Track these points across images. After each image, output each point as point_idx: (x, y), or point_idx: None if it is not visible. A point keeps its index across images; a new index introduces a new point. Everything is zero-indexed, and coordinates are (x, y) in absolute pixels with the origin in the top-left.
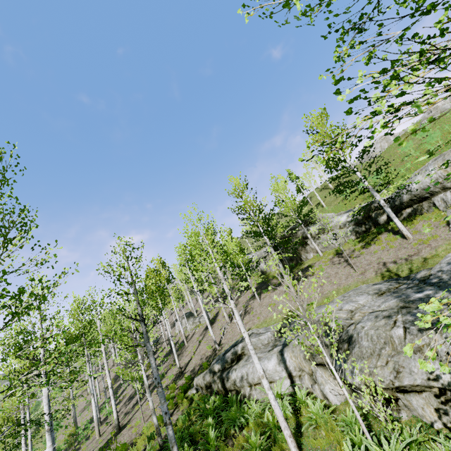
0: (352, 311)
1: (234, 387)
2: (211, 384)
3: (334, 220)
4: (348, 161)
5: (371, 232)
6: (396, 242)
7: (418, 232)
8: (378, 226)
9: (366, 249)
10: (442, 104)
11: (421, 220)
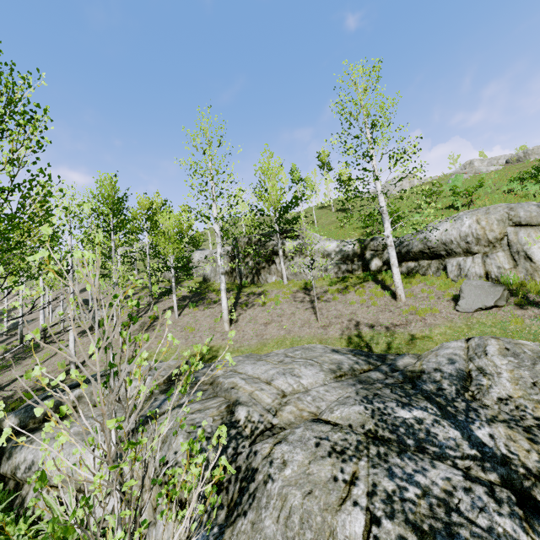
0: (285, 394)
1: (14, 476)
2: None
3: (319, 244)
4: (374, 163)
5: (355, 275)
6: (382, 299)
7: (414, 297)
8: (368, 271)
9: (342, 295)
10: (479, 166)
11: (421, 283)
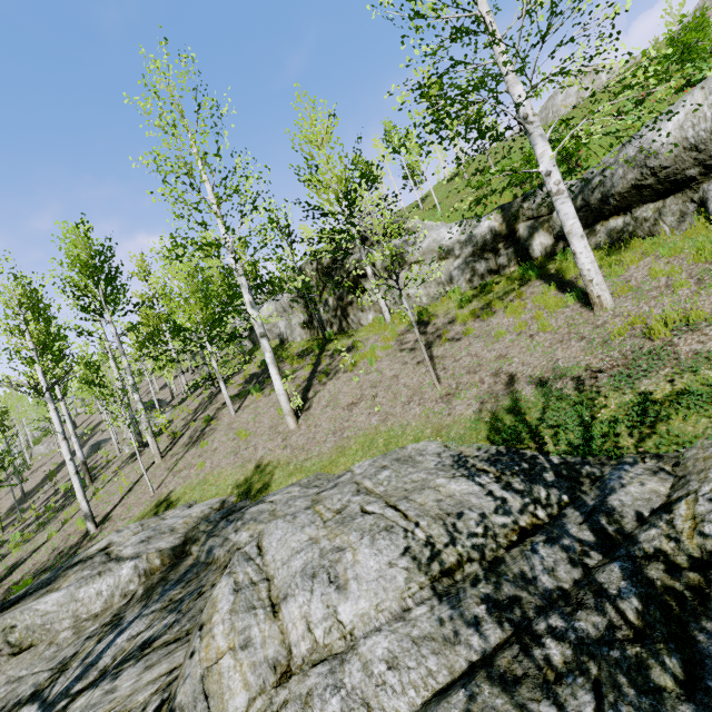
0: (290, 667)
1: None
2: None
3: (429, 237)
4: (486, 13)
5: (506, 275)
6: (560, 313)
7: (634, 293)
8: (527, 262)
9: (482, 321)
10: None
11: (647, 256)
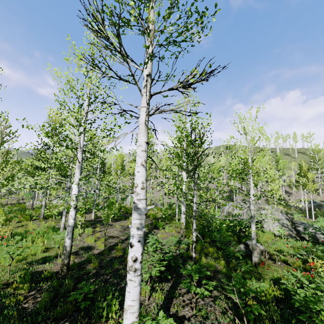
0: None
1: (323, 211)
2: (310, 208)
3: None
4: None
5: None
6: None
7: None
8: None
9: None
10: None
11: None
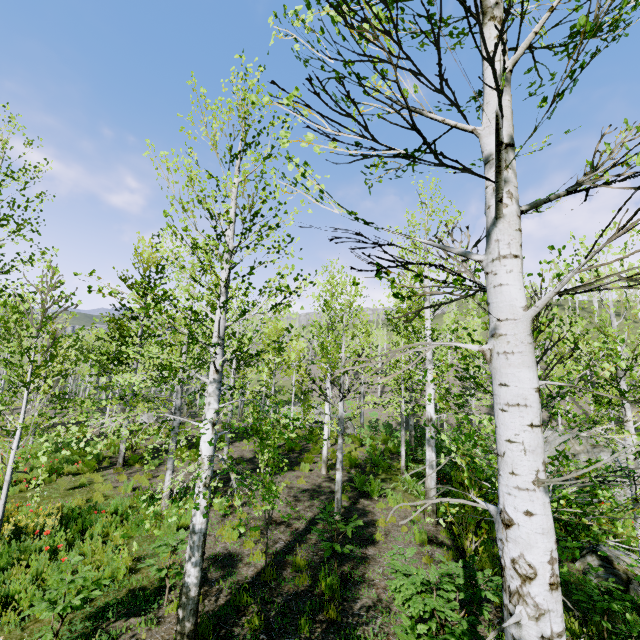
0: None
1: None
2: None
3: None
4: None
5: None
6: None
7: None
8: None
9: None
10: None
11: None
